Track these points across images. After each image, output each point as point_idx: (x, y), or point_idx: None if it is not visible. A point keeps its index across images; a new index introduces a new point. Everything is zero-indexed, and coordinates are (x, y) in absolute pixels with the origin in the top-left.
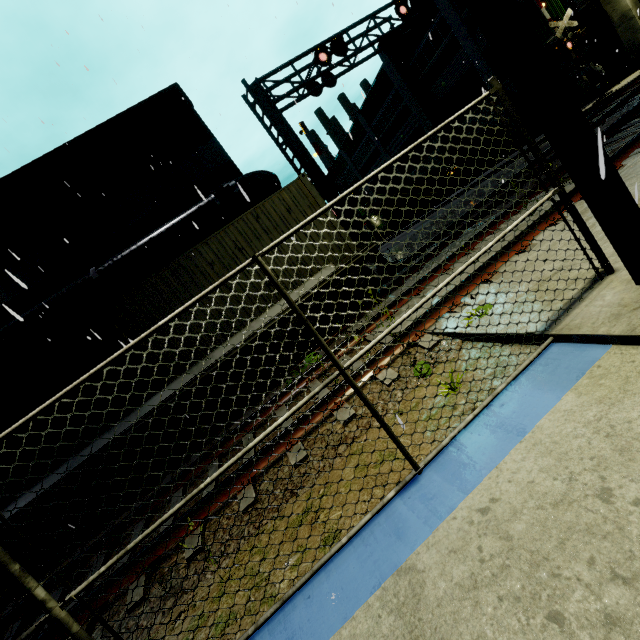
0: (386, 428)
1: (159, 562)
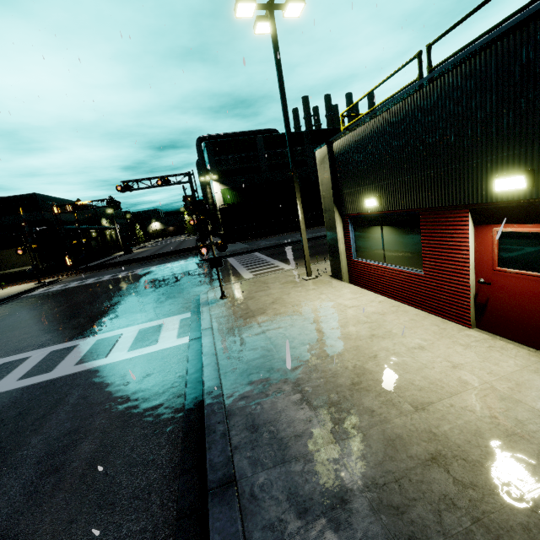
0: None
1: None
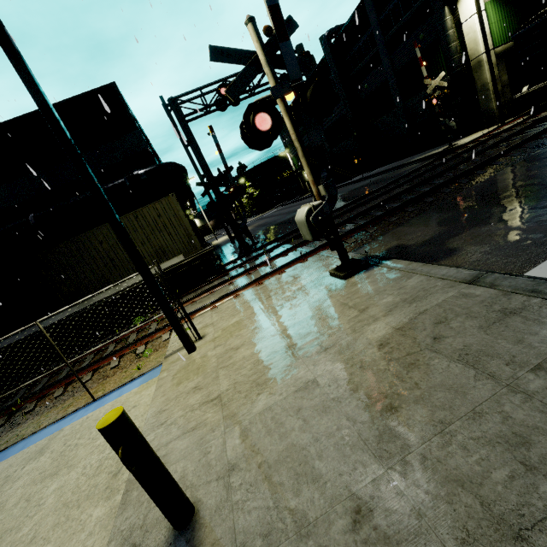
0: (83, 384)
1: (18, 411)
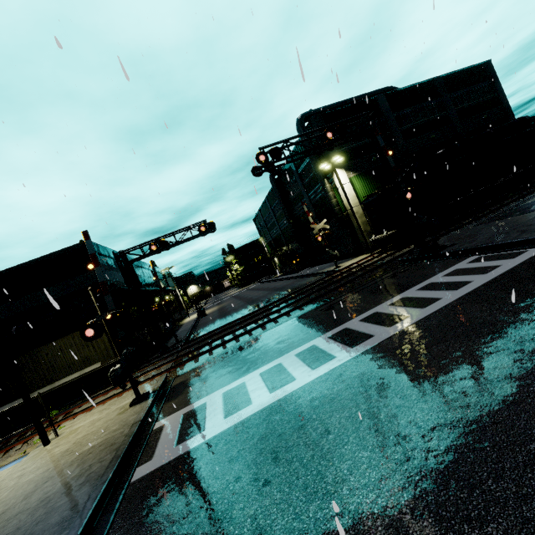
0: None
1: None
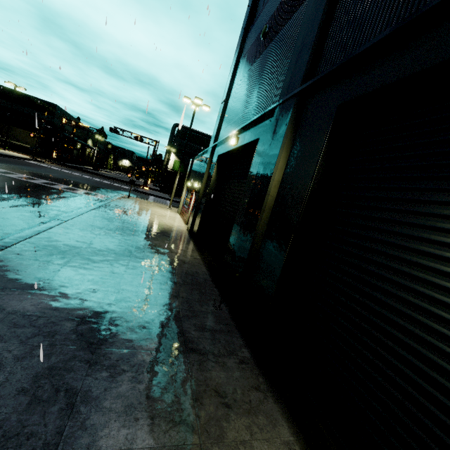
0: None
1: None
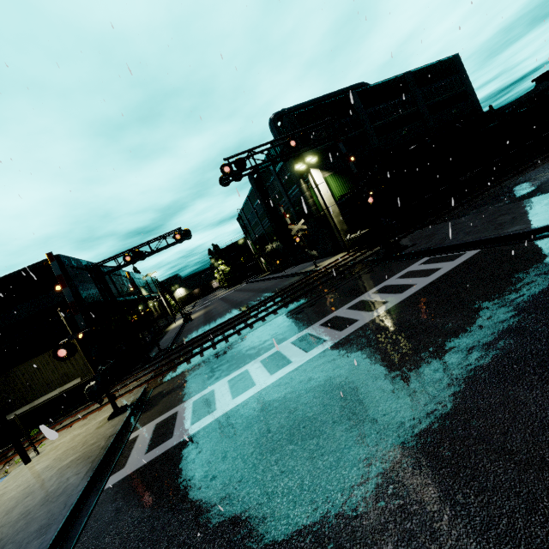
0: None
1: None
